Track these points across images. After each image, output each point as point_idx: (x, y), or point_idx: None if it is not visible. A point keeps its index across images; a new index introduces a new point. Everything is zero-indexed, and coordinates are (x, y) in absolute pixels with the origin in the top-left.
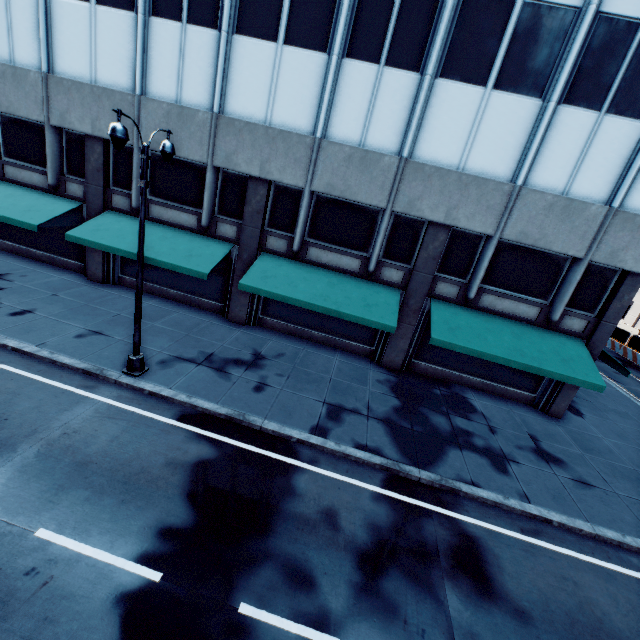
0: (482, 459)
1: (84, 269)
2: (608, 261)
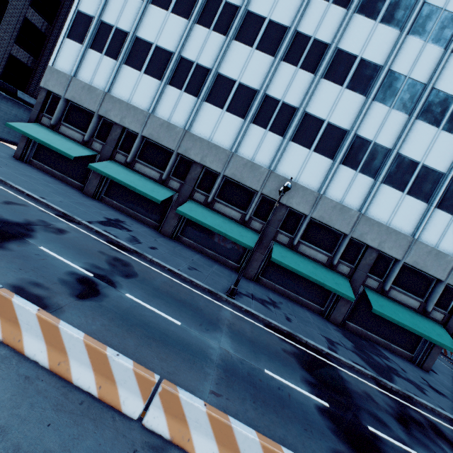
0: (410, 384)
1: (158, 227)
2: None
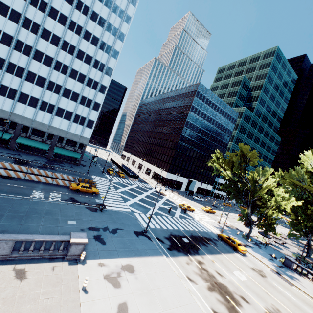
0: (60, 166)
1: None
2: (82, 142)
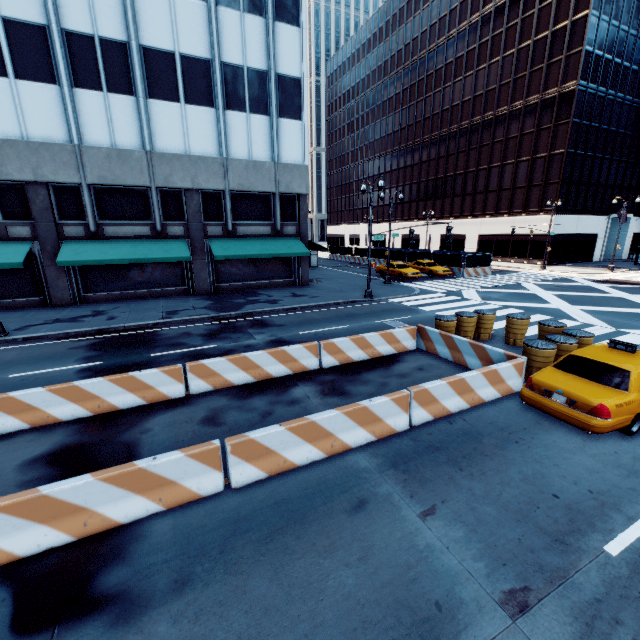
0: (264, 303)
1: None
2: (287, 191)
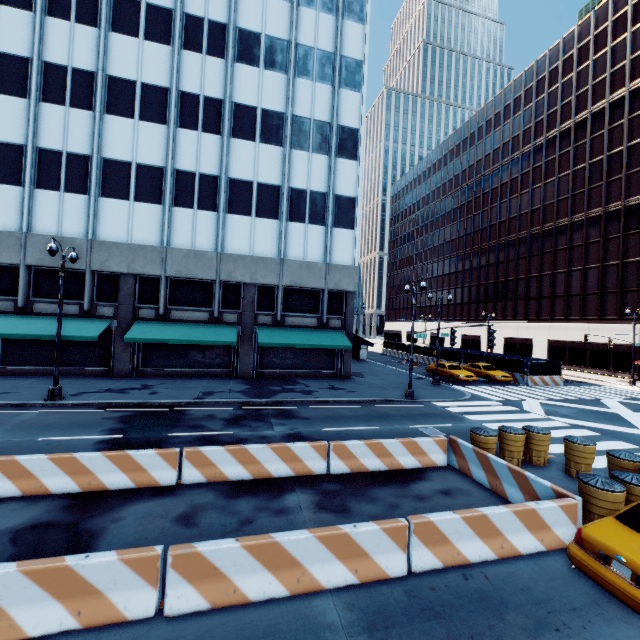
0: (298, 393)
1: None
2: (336, 288)
